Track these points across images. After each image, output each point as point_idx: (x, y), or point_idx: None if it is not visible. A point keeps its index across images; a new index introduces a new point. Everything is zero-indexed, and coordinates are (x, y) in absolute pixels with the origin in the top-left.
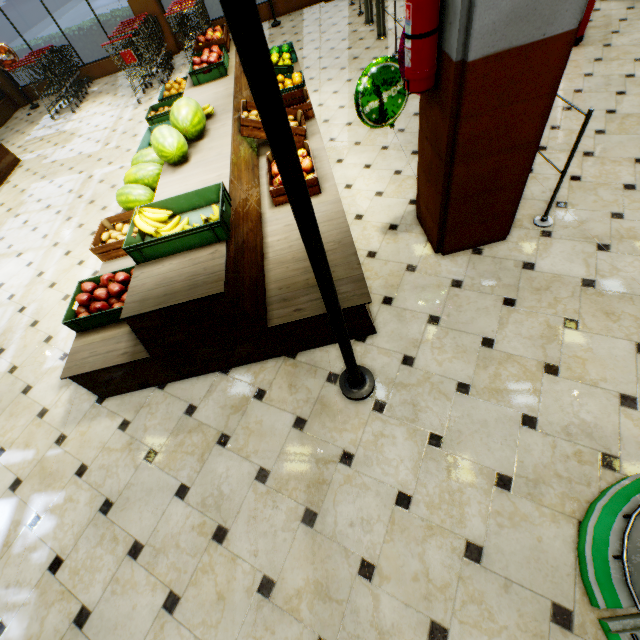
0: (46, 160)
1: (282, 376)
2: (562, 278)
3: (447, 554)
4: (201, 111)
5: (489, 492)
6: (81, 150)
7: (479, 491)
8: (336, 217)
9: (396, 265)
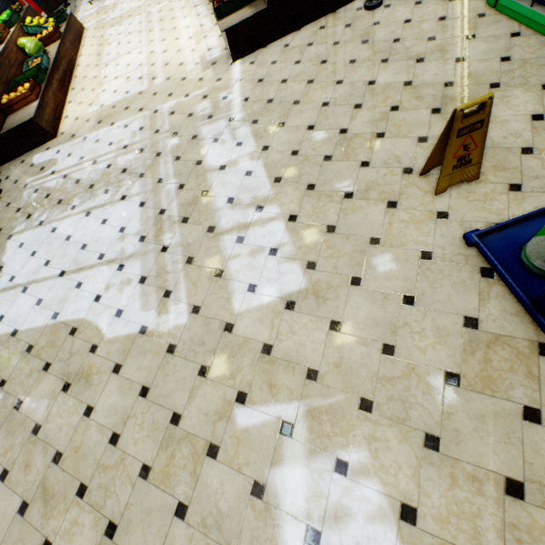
0: (106, 20)
1: (331, 19)
2: None
3: (431, 24)
4: None
5: (446, 5)
6: (130, 7)
7: (441, 6)
8: None
9: None
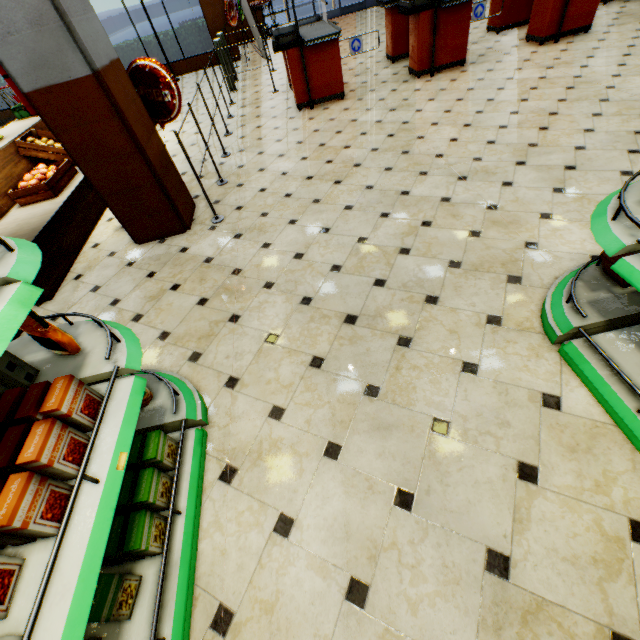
0: None
1: None
2: (197, 257)
3: None
4: None
5: None
6: None
7: None
8: (50, 213)
9: (105, 252)
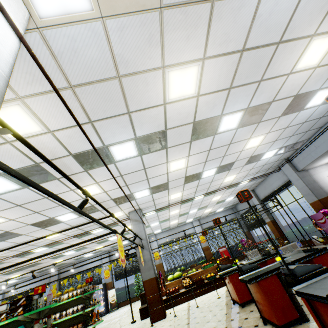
0: None
1: (140, 317)
2: None
3: None
4: (177, 274)
5: None
6: None
7: None
8: None
9: None
